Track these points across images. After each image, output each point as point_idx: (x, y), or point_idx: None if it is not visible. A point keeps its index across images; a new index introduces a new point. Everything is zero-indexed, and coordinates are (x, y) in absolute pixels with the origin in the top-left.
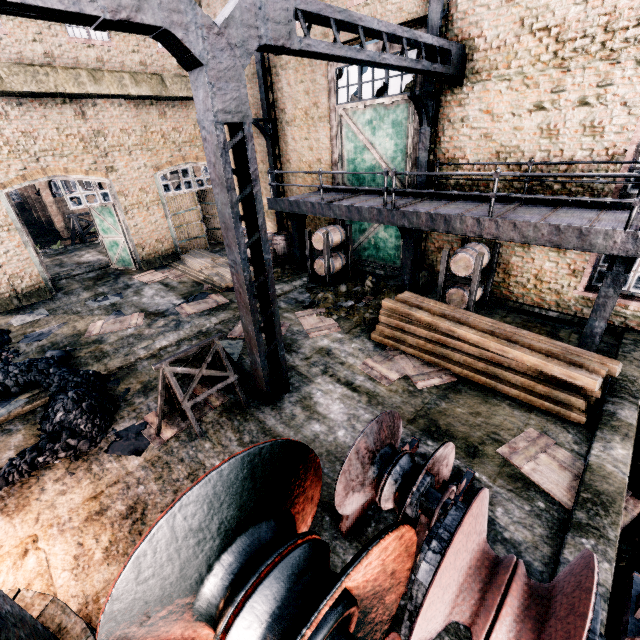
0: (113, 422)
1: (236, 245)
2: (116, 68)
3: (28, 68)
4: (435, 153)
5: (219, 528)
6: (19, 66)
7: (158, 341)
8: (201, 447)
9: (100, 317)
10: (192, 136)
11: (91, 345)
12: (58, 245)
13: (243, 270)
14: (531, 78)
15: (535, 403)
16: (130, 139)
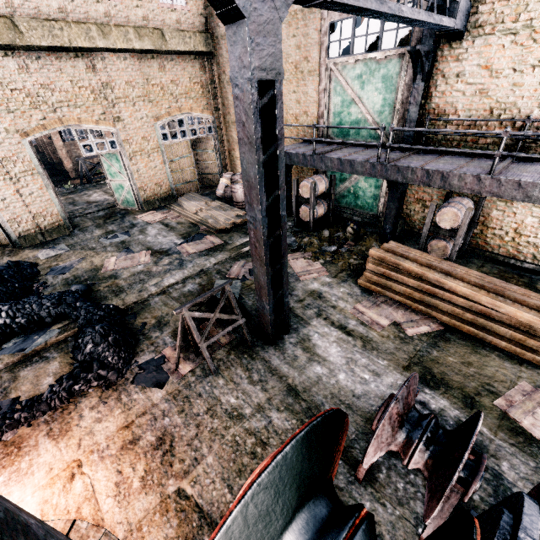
0: (135, 354)
1: (258, 203)
2: (122, 23)
3: (45, 23)
4: (424, 108)
5: (282, 509)
6: (37, 21)
7: (166, 279)
8: (215, 383)
9: (113, 254)
10: (187, 88)
11: (108, 280)
12: (69, 184)
13: (262, 227)
14: (539, 32)
15: (525, 356)
16: (134, 91)
